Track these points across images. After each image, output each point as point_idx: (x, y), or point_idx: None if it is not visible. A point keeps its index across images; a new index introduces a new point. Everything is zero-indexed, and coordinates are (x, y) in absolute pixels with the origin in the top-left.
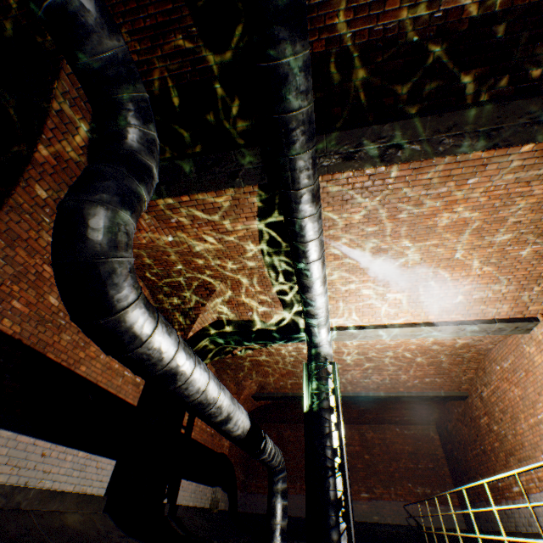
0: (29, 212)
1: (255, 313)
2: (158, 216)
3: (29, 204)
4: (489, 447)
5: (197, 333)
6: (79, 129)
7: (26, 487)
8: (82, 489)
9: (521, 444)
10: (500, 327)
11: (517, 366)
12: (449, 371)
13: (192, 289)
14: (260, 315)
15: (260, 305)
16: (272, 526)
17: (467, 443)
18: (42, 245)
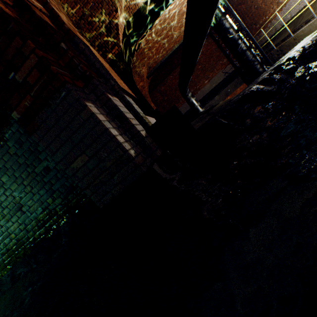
0: None
1: None
2: None
3: None
4: (261, 2)
5: (122, 43)
6: None
7: None
8: None
9: None
10: None
11: None
12: None
13: (103, 1)
14: None
15: None
16: (196, 108)
17: (245, 14)
18: None
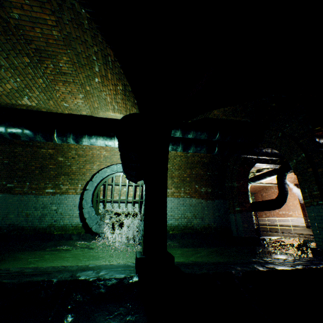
0: None
1: None
2: None
3: None
4: None
5: None
6: None
7: None
8: None
9: None
10: None
11: None
12: (256, 188)
13: None
14: None
15: None
16: None
17: None
18: None
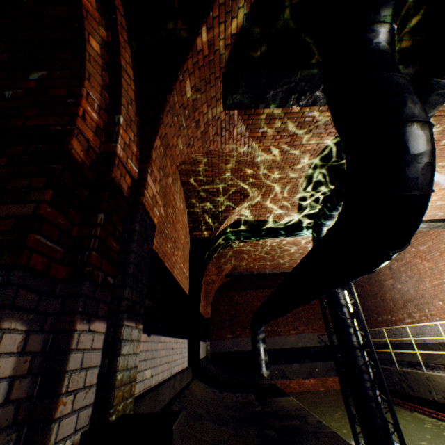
0: (176, 114)
1: (272, 215)
2: (250, 125)
3: (178, 103)
4: (389, 298)
5: (220, 232)
6: (239, 10)
7: (176, 376)
8: (183, 366)
9: (421, 295)
10: (439, 225)
11: (434, 249)
12: None
13: (227, 194)
14: (275, 216)
15: (280, 209)
16: (260, 361)
17: (368, 295)
18: (176, 153)
